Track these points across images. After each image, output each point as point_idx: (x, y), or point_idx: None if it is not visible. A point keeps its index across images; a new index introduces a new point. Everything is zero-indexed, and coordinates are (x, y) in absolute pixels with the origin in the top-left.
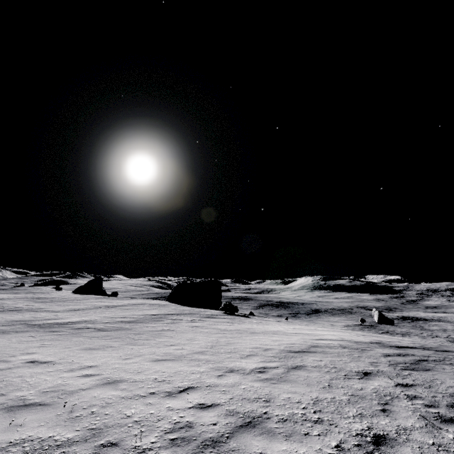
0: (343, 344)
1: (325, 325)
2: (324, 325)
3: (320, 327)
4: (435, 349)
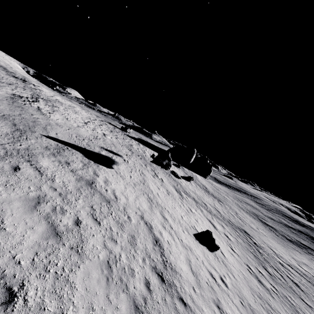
0: (31, 82)
1: (278, 247)
2: (282, 248)
3: (93, 119)
4: (19, 79)
